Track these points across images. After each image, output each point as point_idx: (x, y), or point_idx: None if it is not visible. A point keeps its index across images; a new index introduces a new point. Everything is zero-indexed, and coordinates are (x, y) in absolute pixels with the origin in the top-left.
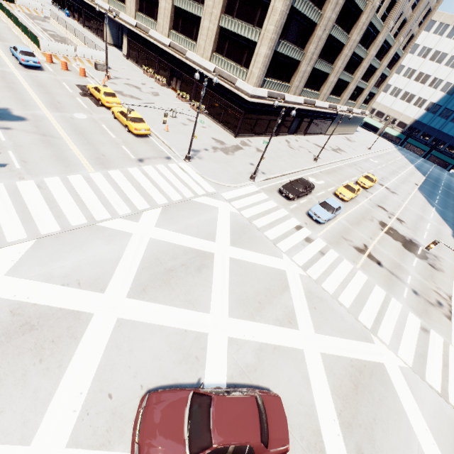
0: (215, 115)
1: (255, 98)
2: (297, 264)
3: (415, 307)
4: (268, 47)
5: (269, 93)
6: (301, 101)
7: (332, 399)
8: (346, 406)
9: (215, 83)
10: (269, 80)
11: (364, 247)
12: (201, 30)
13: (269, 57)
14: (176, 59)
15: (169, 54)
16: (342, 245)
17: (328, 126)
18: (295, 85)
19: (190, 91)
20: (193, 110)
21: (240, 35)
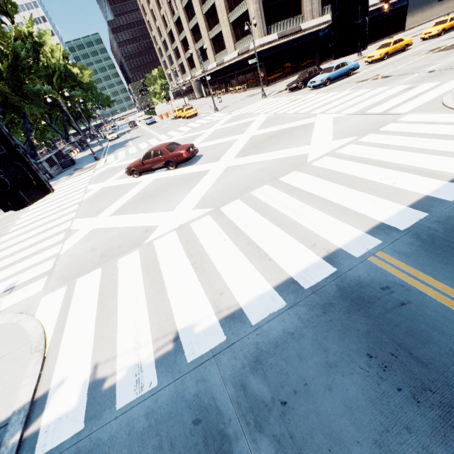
0: (252, 84)
1: (265, 46)
2: (270, 114)
3: (414, 81)
4: (254, 4)
5: (279, 34)
6: (326, 19)
7: (243, 146)
8: (253, 146)
9: (205, 49)
10: (275, 25)
11: (374, 77)
12: (224, 38)
13: (260, 10)
14: (222, 70)
15: (219, 71)
16: (339, 87)
17: (402, 20)
18: (307, 11)
19: (236, 83)
20: (240, 93)
21: (241, 16)
